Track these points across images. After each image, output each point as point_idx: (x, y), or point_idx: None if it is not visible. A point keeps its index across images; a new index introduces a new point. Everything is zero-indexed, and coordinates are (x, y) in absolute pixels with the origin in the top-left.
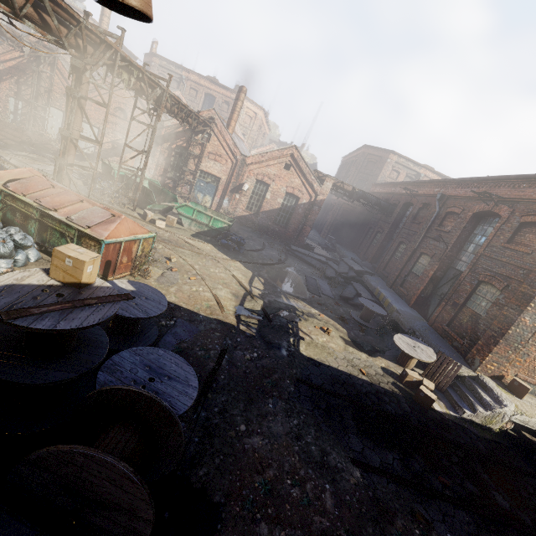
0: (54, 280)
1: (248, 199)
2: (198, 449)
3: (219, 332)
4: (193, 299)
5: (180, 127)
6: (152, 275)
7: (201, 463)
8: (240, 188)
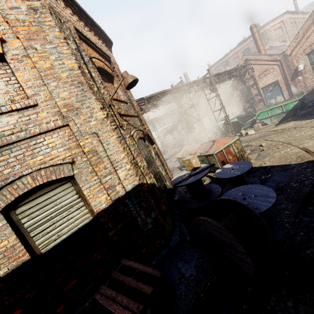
0: (188, 171)
1: (311, 72)
2: (304, 239)
3: (310, 168)
4: (283, 158)
5: (234, 82)
6: (251, 158)
7: (308, 247)
8: (297, 72)
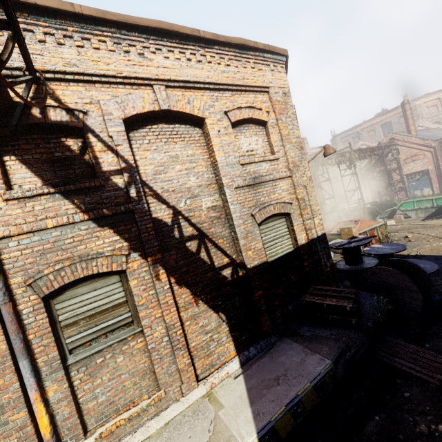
0: (344, 239)
1: None
2: None
3: None
4: (435, 250)
5: (372, 161)
6: None
7: None
8: None
